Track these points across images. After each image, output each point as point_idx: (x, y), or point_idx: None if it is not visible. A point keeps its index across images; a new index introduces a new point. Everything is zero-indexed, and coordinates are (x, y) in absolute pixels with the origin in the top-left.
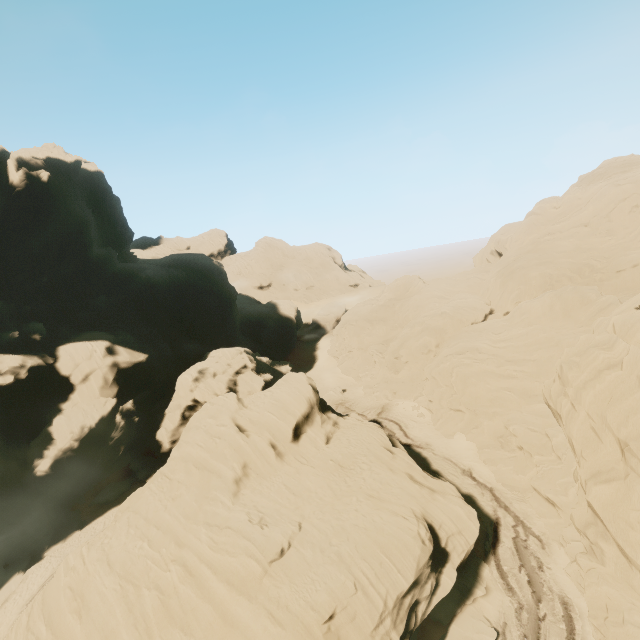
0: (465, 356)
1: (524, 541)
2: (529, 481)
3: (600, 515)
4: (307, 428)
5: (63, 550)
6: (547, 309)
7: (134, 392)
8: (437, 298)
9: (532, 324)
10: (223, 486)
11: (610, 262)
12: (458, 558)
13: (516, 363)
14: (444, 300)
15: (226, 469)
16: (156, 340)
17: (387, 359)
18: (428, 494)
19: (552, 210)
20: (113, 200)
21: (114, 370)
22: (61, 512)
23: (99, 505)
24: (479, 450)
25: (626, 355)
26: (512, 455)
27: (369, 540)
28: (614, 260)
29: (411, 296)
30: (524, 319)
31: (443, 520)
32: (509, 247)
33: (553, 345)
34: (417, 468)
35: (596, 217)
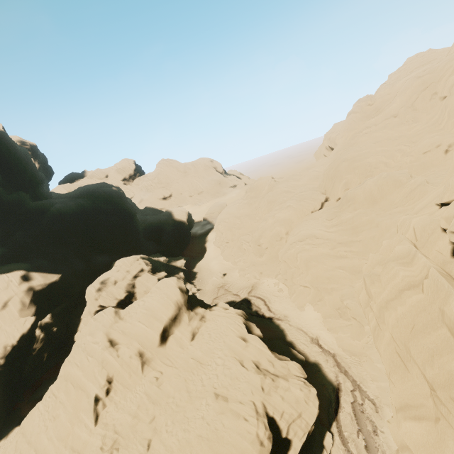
0: (305, 242)
1: (361, 405)
2: (362, 350)
3: (413, 451)
4: (174, 329)
5: (4, 447)
6: (367, 194)
7: (54, 306)
8: (285, 193)
9: (357, 208)
10: (88, 407)
11: (417, 145)
12: (300, 442)
13: (346, 244)
14: (291, 194)
15: (93, 388)
16: (70, 260)
17: (252, 247)
18: (272, 382)
19: (367, 107)
20: (18, 152)
21: (30, 293)
22: (3, 413)
23: (35, 401)
24: (323, 319)
25: (426, 276)
26: (349, 323)
27: (210, 452)
28: (420, 143)
29: (267, 193)
30: (350, 205)
31: (284, 409)
32: (338, 142)
33: (374, 226)
34: (266, 353)
35: (403, 108)
